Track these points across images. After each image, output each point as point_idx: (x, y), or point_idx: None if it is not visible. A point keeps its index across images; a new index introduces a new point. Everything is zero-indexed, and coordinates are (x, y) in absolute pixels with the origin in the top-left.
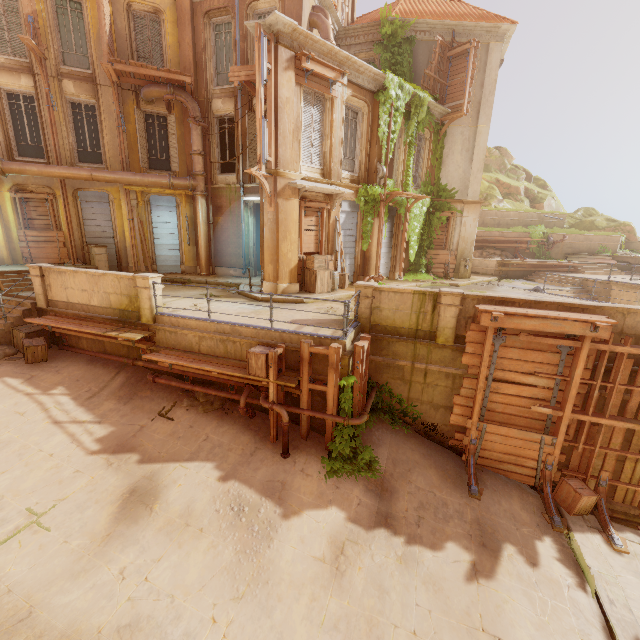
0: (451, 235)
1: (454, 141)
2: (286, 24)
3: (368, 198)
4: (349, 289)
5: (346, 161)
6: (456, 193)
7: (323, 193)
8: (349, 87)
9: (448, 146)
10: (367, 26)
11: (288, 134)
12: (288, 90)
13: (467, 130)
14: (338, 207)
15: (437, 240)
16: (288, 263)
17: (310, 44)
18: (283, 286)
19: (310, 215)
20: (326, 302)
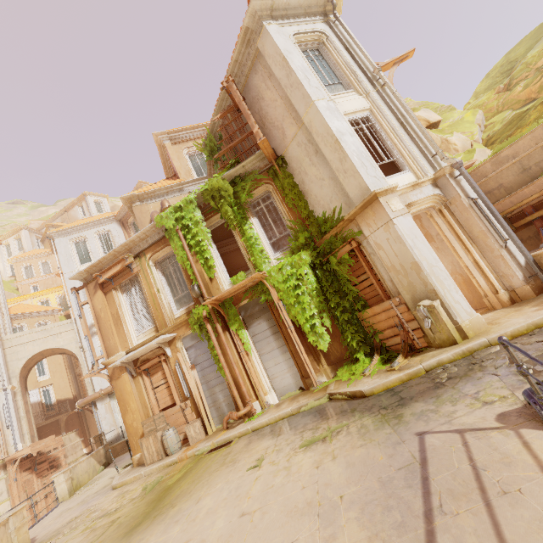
0: (378, 271)
1: (298, 161)
2: (81, 274)
3: (200, 322)
4: (192, 446)
5: (182, 298)
6: (341, 211)
7: (156, 348)
8: (148, 252)
9: (296, 172)
10: (209, 161)
11: (108, 330)
12: (100, 303)
13: (300, 135)
14: (176, 350)
15: (365, 290)
16: (136, 432)
17: (102, 265)
18: (137, 457)
19: (156, 372)
20: (125, 486)
